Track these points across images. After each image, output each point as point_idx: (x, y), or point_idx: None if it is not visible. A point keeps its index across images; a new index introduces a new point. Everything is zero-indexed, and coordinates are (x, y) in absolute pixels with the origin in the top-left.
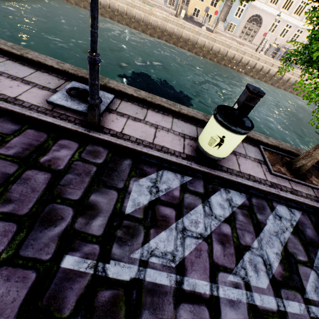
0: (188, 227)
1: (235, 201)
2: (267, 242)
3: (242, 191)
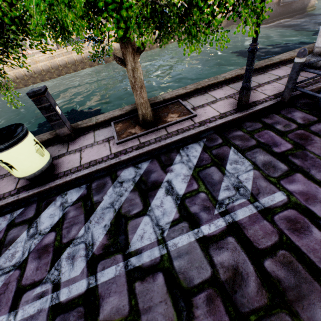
0: (1, 266)
1: (70, 200)
2: (97, 220)
3: (83, 183)
